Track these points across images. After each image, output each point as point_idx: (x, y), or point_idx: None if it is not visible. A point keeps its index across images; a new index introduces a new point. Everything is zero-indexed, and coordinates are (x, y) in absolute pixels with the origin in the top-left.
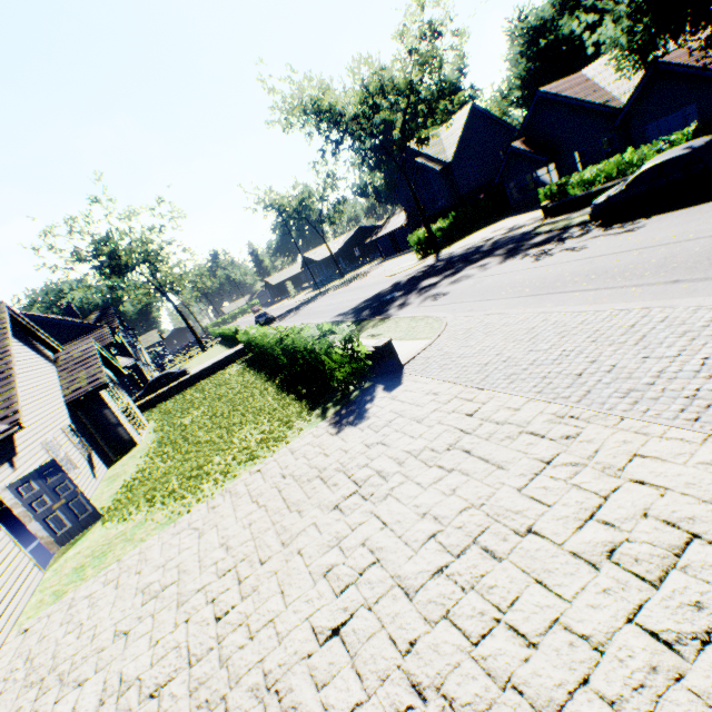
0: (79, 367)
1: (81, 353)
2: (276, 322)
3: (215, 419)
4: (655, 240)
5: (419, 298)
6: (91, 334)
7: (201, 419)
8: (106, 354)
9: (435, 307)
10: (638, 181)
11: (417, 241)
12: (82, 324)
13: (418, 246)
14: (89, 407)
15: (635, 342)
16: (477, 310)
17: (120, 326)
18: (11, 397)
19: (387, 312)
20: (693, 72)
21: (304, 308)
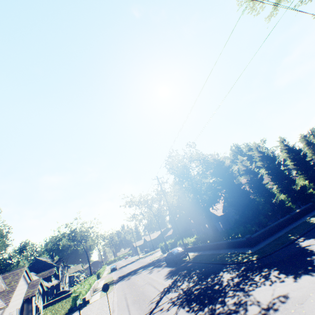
0: (33, 287)
1: (36, 282)
2: (116, 270)
3: (52, 314)
4: (149, 278)
5: (127, 278)
6: (50, 269)
7: (51, 313)
8: (43, 282)
9: (121, 284)
10: (167, 255)
11: (160, 247)
12: (50, 263)
13: (161, 248)
14: (28, 302)
15: (99, 308)
16: (116, 290)
17: (63, 264)
18: (11, 296)
19: (119, 281)
20: (214, 214)
21: (127, 265)
